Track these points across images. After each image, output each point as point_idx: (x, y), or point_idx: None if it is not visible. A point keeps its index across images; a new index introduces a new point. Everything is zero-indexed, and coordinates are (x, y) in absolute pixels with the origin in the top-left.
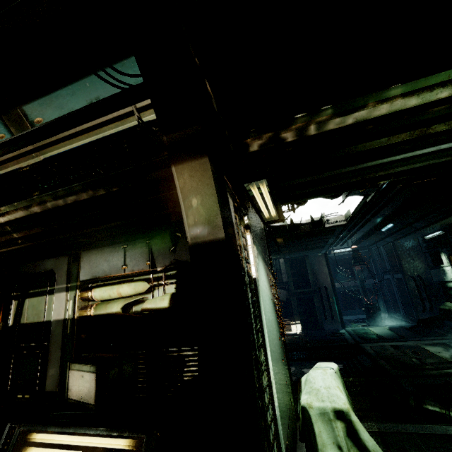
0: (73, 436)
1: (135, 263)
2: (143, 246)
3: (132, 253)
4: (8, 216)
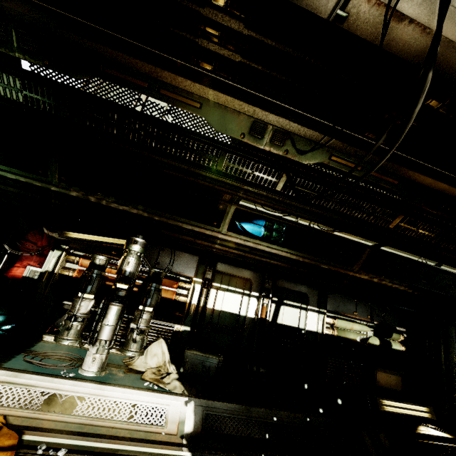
0: (401, 403)
1: (362, 313)
2: (367, 305)
3: (360, 306)
4: (357, 274)
